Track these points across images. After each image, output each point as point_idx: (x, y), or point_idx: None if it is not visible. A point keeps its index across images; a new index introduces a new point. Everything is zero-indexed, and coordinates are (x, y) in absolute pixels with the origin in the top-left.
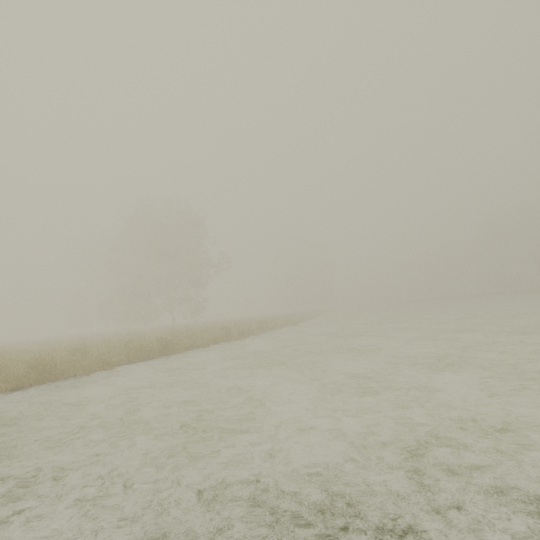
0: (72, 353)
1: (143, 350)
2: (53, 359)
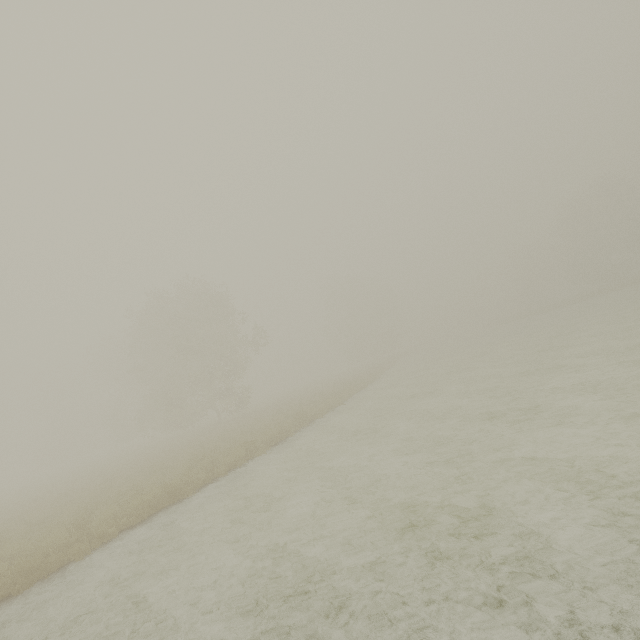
0: (70, 529)
1: (145, 506)
2: (44, 549)
